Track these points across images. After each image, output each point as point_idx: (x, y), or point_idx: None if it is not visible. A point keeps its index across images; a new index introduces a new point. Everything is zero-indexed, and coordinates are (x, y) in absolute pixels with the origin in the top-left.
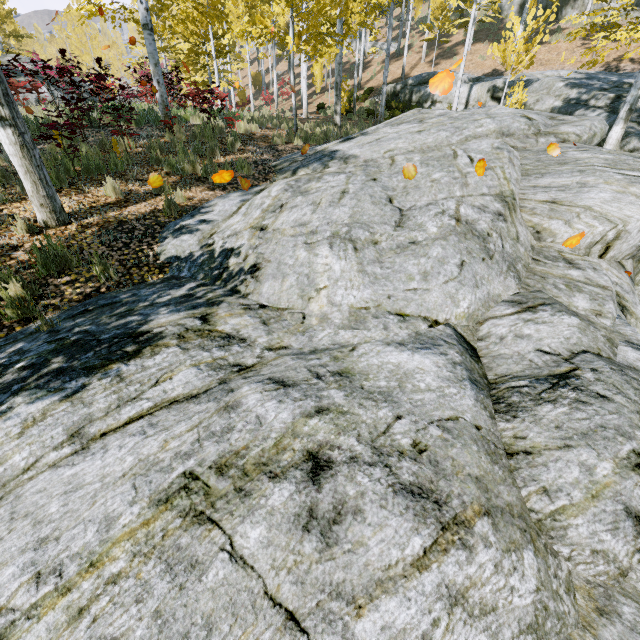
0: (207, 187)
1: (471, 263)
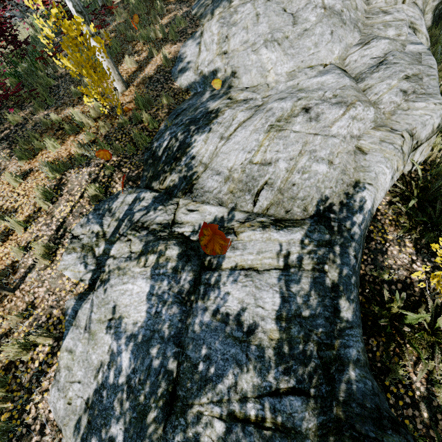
0: (171, 43)
1: (336, 30)
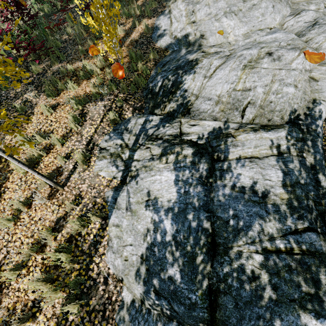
0: (147, 18)
1: (276, 5)
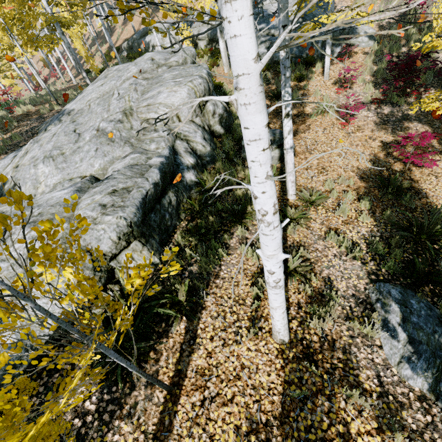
0: None
1: (101, 147)
